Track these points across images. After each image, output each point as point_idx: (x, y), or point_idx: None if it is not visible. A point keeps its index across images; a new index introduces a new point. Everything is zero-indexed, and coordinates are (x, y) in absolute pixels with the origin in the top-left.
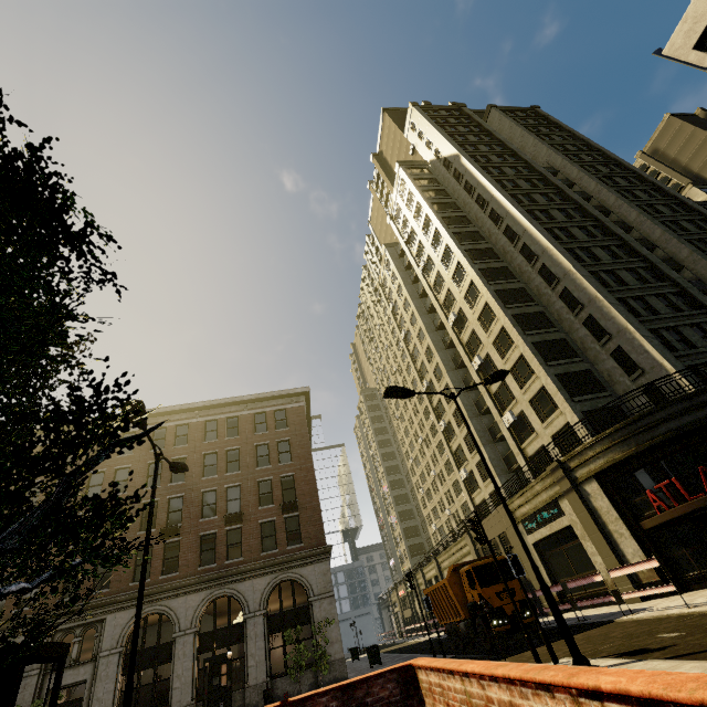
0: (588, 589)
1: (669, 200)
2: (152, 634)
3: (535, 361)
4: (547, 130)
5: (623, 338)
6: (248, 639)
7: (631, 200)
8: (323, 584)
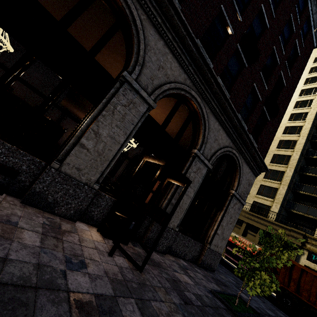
0: None
1: None
2: (19, 52)
3: None
4: None
5: None
6: (186, 176)
7: None
8: (244, 190)
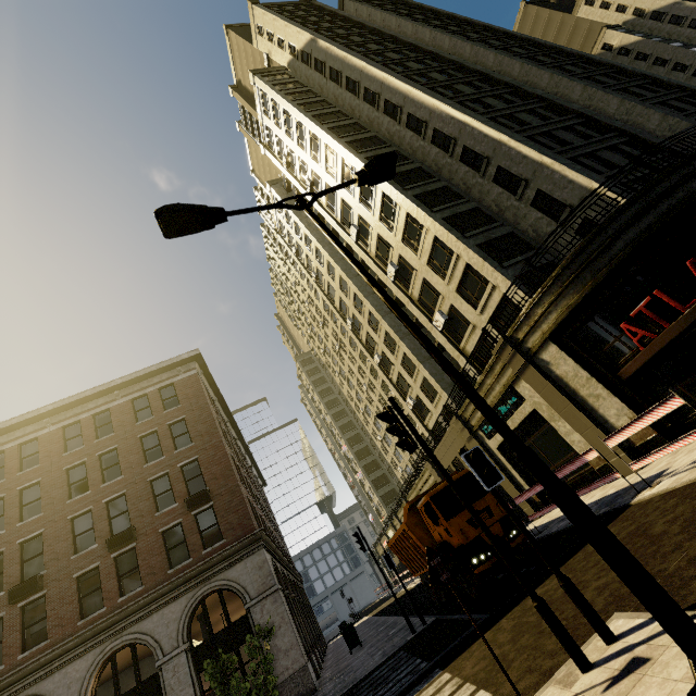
0: (569, 477)
1: (548, 51)
2: None
3: (450, 238)
4: (408, 12)
5: (541, 178)
6: (167, 692)
7: (510, 55)
8: (260, 581)
